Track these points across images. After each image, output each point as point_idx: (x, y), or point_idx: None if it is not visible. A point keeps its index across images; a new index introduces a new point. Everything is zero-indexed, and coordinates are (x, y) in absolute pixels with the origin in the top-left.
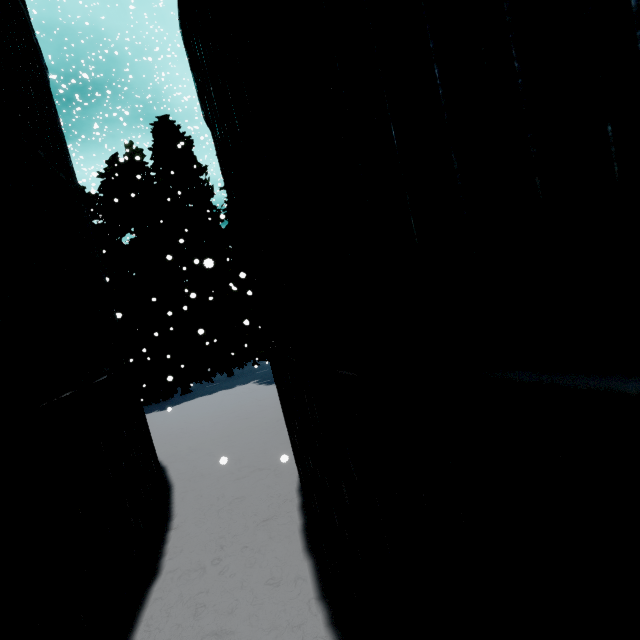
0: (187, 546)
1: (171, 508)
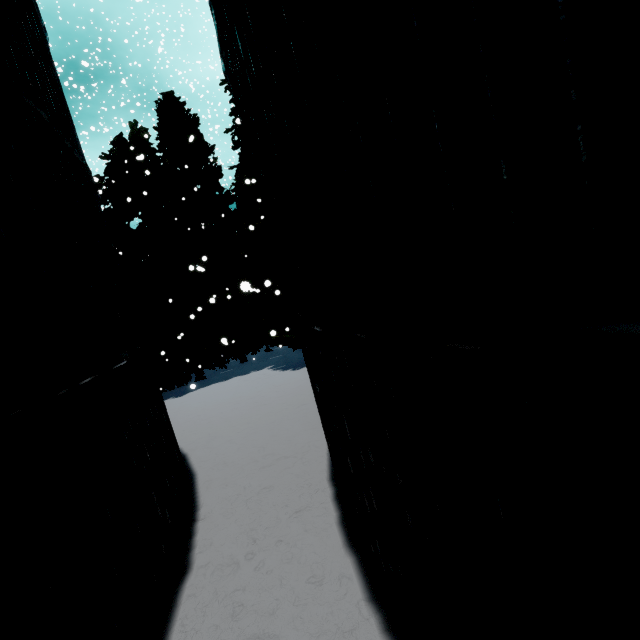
0: (217, 539)
1: (196, 498)
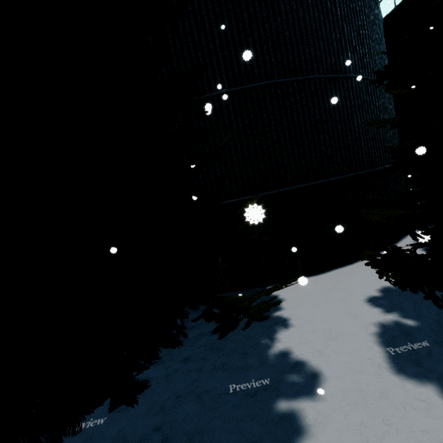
0: None
1: None
